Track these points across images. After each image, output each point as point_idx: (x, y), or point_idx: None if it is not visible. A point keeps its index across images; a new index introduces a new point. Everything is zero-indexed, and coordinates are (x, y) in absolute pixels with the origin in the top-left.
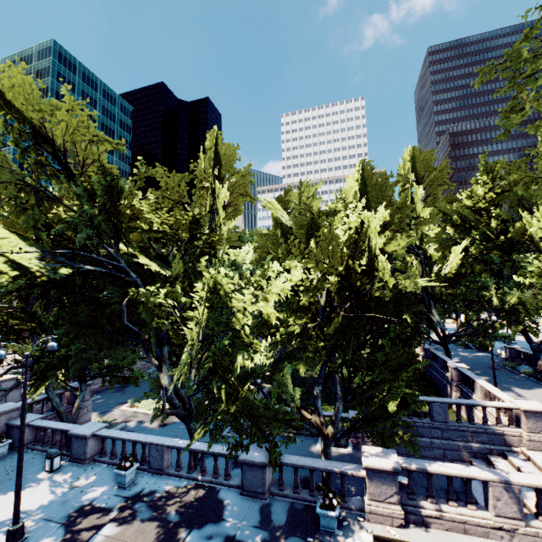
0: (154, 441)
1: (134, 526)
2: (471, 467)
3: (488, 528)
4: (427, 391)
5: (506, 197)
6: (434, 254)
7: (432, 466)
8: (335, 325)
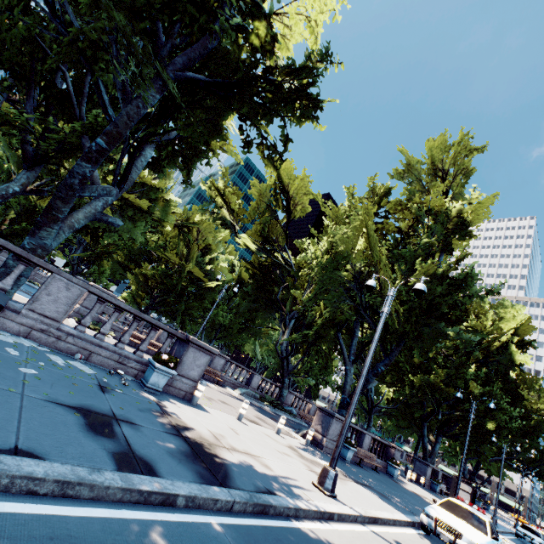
0: None
1: None
2: None
3: None
4: None
5: None
6: None
7: None
8: None
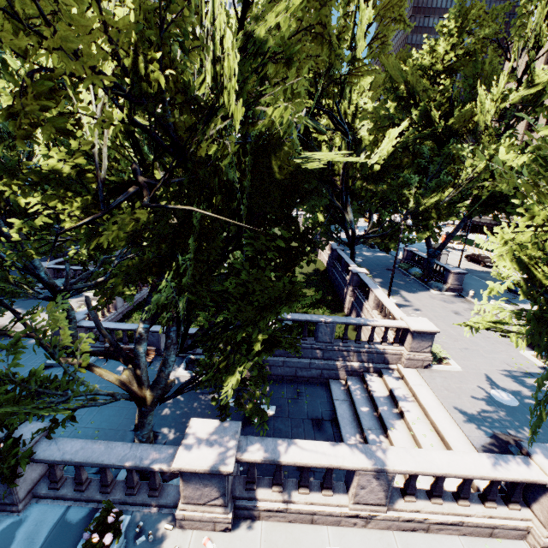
0: None
1: None
2: (339, 445)
3: (341, 517)
4: (325, 292)
5: (466, 62)
6: (364, 137)
7: (285, 452)
8: (131, 226)
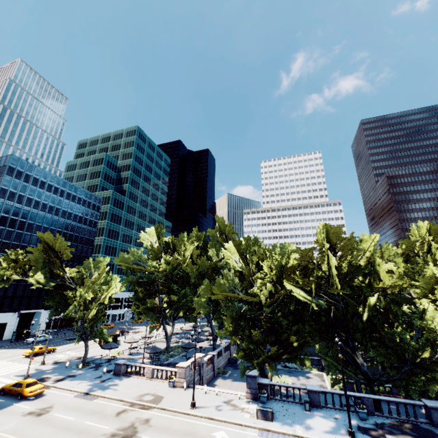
0: (364, 395)
1: (399, 436)
2: None
3: None
4: None
5: None
6: None
7: None
8: None
